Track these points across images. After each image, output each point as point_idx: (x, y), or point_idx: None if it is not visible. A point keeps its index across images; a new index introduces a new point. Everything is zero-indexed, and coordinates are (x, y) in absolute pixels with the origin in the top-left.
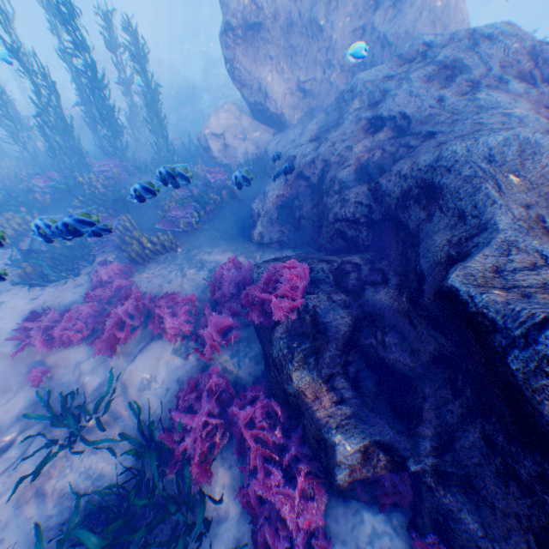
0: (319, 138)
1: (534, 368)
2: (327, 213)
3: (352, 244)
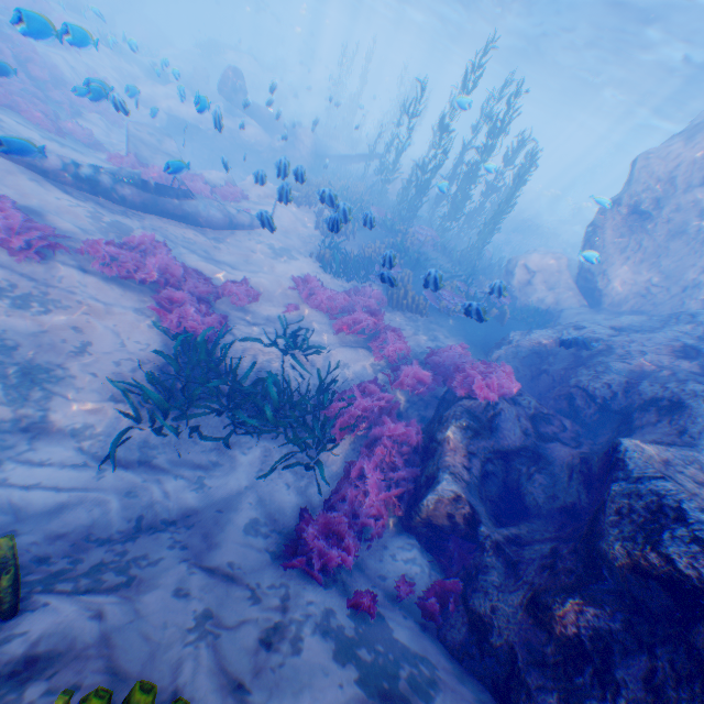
0: (621, 331)
1: (625, 492)
2: (571, 377)
3: (572, 412)
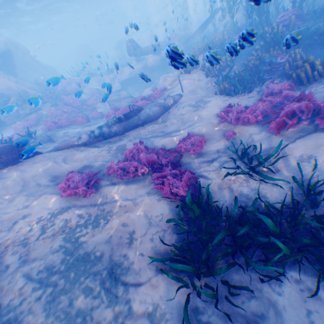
0: None
1: None
2: None
3: None
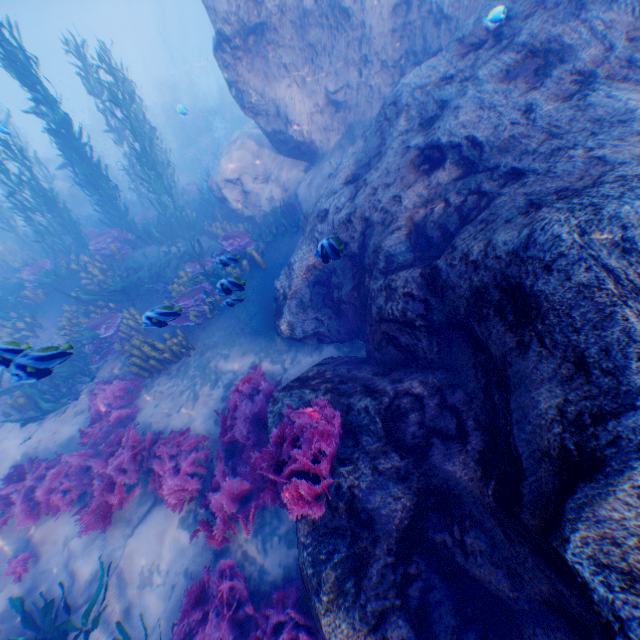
0: (357, 177)
1: None
2: (370, 304)
3: (410, 354)
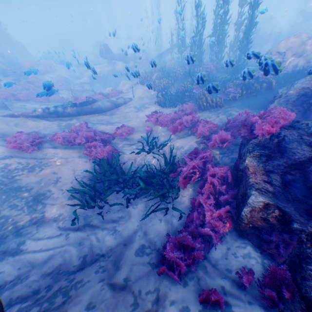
0: None
1: None
2: None
3: None
